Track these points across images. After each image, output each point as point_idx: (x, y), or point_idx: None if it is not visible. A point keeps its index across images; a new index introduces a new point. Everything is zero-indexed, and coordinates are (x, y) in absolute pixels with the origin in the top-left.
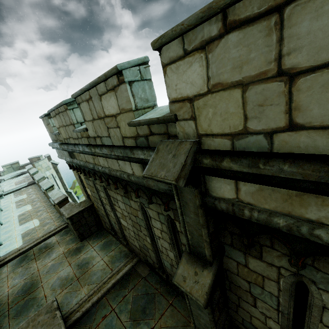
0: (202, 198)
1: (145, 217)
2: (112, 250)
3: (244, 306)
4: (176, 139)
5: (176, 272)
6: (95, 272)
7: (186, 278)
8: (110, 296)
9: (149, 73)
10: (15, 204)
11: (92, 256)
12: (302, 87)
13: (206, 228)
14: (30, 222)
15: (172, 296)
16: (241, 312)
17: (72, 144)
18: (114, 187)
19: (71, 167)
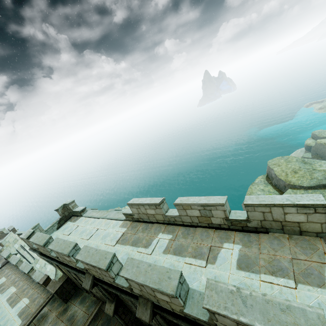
0: (101, 286)
1: None
2: (87, 302)
3: (132, 309)
4: (89, 273)
5: (105, 308)
6: (79, 319)
7: (108, 309)
8: None
9: (78, 246)
10: None
11: (75, 310)
12: (101, 275)
13: (107, 292)
14: (20, 303)
15: None
16: (133, 312)
17: (50, 259)
18: None
19: None
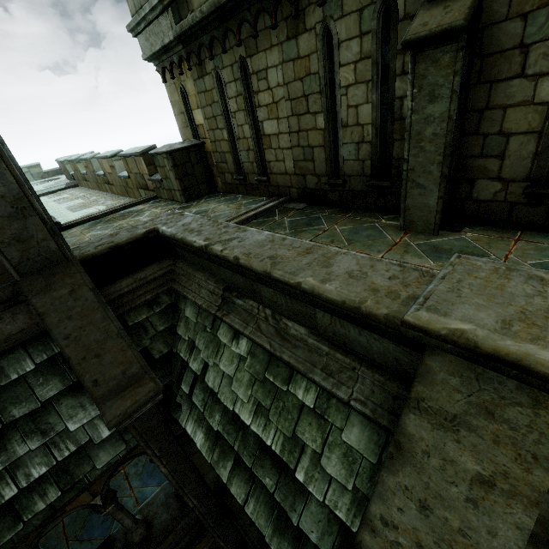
0: None
1: (325, 59)
2: (241, 201)
3: (497, 97)
4: None
5: (407, 30)
6: (221, 214)
7: (429, 21)
8: (252, 224)
9: None
10: (55, 202)
11: (210, 207)
12: None
13: None
14: (89, 209)
15: (349, 213)
16: (487, 121)
17: None
18: (266, 34)
19: (166, 79)
